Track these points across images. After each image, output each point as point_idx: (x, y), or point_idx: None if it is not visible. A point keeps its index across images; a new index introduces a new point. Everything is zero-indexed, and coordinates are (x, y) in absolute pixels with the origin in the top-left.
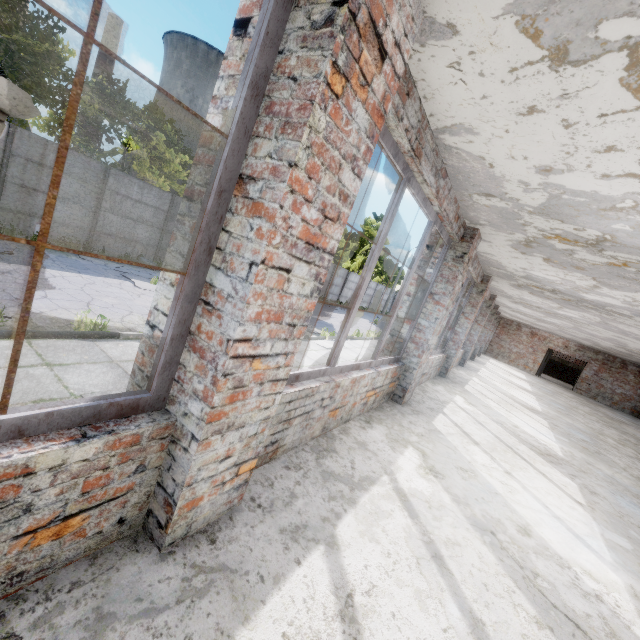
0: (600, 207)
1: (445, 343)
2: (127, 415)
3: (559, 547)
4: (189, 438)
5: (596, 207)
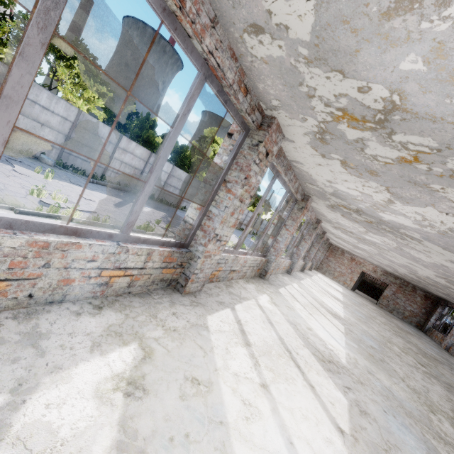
0: (382, 7)
1: (267, 249)
2: None
3: None
4: None
5: (377, 9)
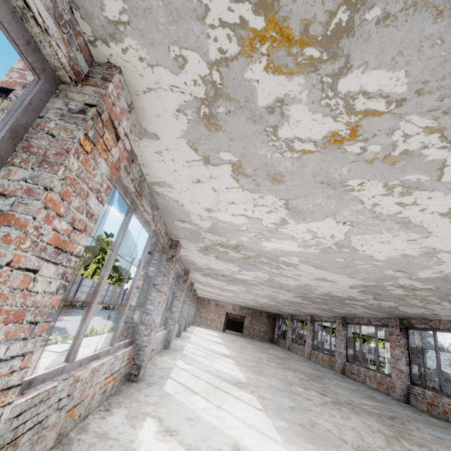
0: (234, 229)
1: (166, 321)
2: None
3: (256, 448)
4: None
5: (233, 229)
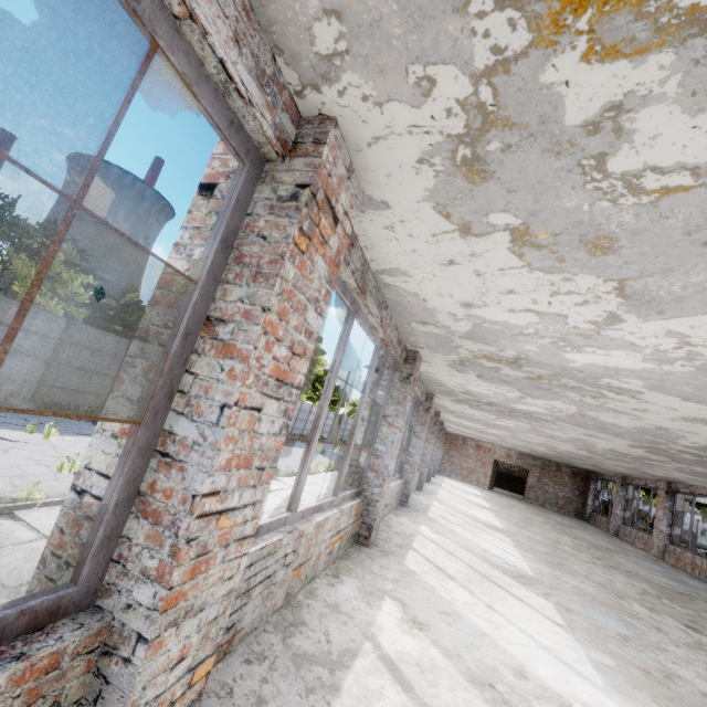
0: (512, 333)
1: (401, 467)
2: (41, 625)
3: (555, 683)
4: (133, 641)
5: (509, 333)
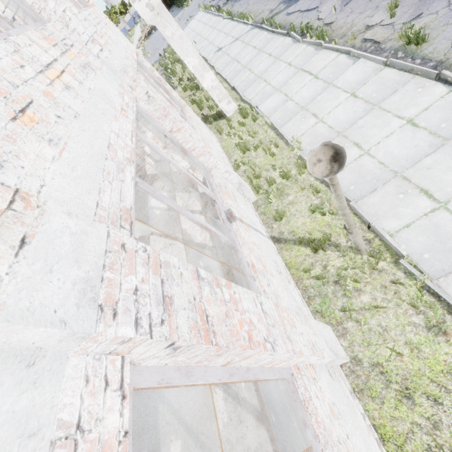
0: None
1: None
2: None
3: None
4: None
5: None
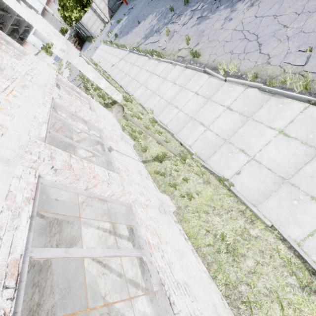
0: None
1: None
2: None
3: None
4: None
5: None
